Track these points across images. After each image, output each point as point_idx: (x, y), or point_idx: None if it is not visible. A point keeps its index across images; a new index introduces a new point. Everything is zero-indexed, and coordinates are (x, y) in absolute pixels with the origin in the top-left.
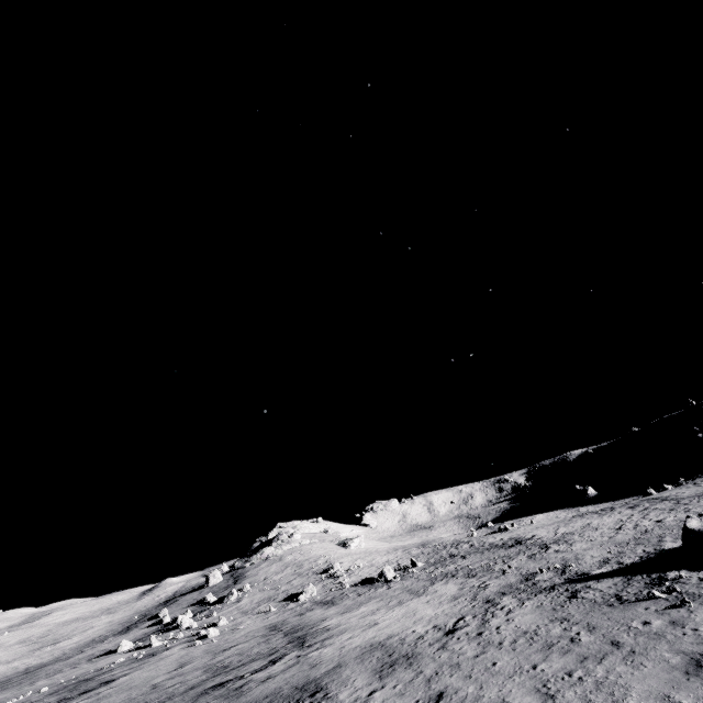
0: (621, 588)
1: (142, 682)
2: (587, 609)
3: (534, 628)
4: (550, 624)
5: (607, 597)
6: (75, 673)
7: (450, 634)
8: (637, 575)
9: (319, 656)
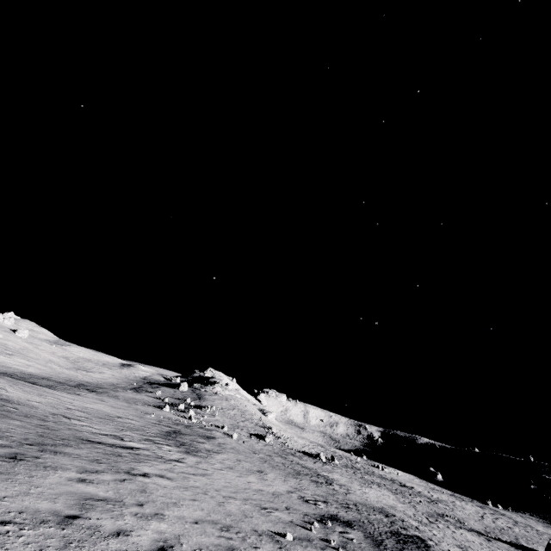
0: (516, 550)
1: (245, 451)
2: (506, 550)
3: (485, 544)
4: (493, 546)
5: (512, 550)
6: (159, 413)
7: (434, 523)
8: (519, 549)
9: (359, 495)
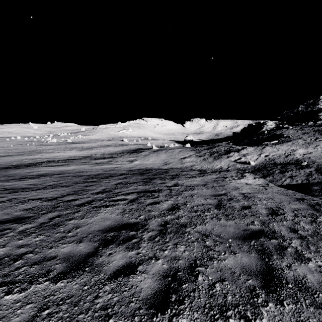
0: None
1: None
2: None
3: None
4: None
5: None
6: None
7: None
8: None
9: None
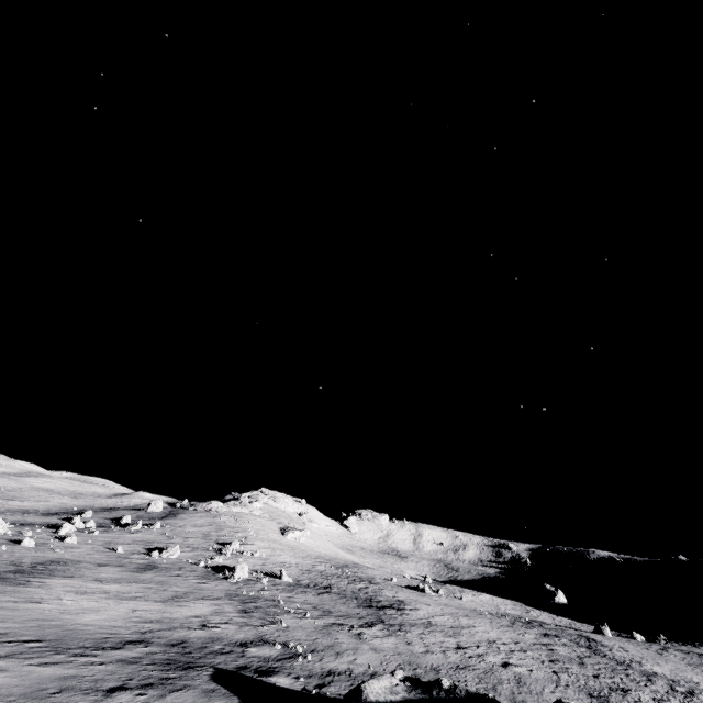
0: None
1: None
2: None
3: None
4: None
5: None
6: None
7: None
8: None
9: None
